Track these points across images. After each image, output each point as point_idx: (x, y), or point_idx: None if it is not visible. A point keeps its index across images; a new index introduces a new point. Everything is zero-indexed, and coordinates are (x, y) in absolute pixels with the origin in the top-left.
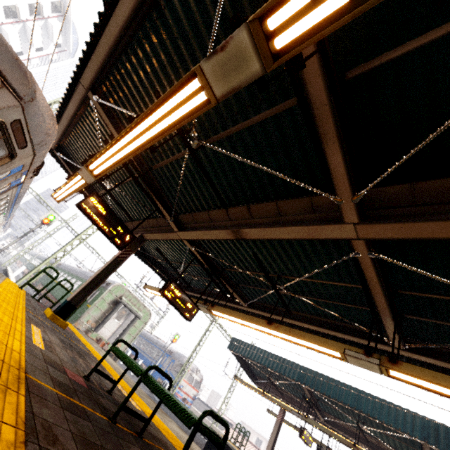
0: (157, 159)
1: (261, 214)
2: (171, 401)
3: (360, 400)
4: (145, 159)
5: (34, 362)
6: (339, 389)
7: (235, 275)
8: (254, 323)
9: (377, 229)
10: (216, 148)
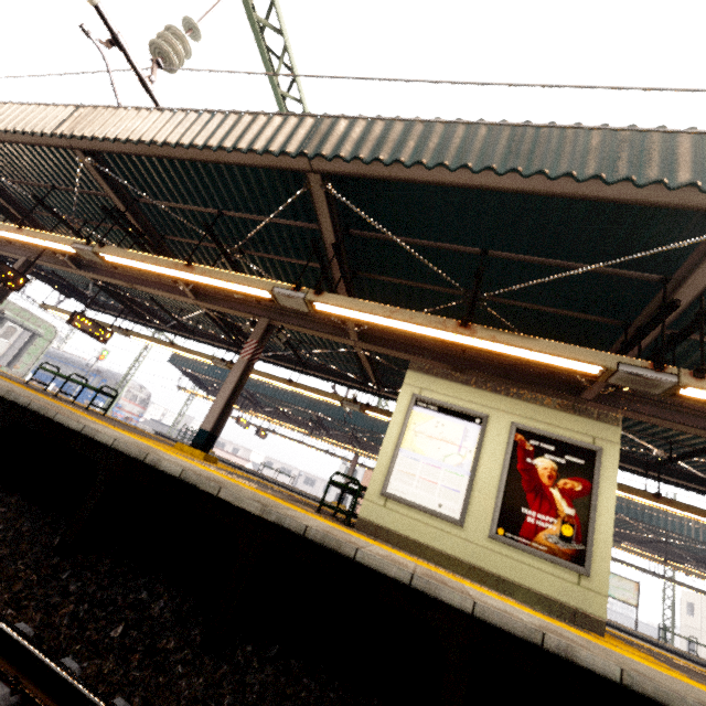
0: (37, 206)
1: (148, 276)
2: (87, 385)
3: (277, 391)
4: (20, 199)
5: (0, 375)
6: (265, 386)
7: (150, 303)
8: (161, 345)
9: (203, 304)
10: (97, 236)
